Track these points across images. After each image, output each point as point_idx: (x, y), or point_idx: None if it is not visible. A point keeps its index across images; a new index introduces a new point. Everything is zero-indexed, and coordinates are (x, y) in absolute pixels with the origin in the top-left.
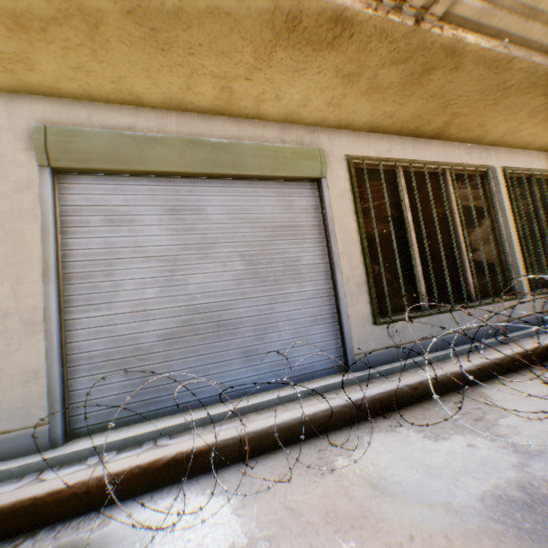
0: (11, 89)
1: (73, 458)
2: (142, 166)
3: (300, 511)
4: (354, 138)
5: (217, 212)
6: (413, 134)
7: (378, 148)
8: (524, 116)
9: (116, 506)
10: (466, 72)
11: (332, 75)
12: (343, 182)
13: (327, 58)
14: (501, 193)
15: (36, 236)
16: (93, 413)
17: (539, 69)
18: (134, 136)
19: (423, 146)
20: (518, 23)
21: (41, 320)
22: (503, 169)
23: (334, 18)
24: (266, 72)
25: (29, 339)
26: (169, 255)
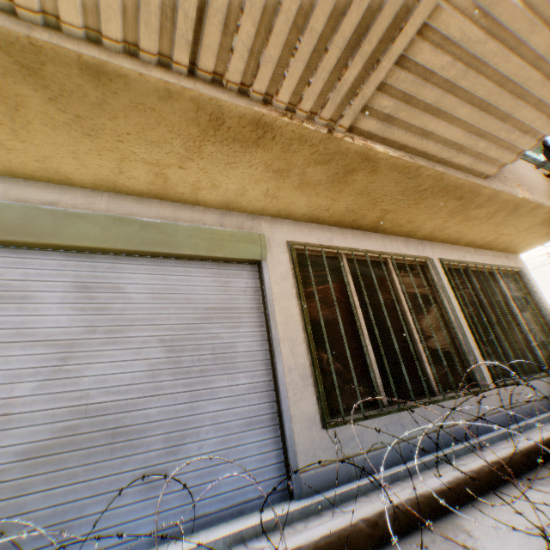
0: None
1: None
2: (55, 239)
3: None
4: (296, 226)
5: (139, 291)
6: (352, 226)
7: (319, 236)
8: (446, 215)
9: None
10: (384, 174)
11: (263, 169)
12: (285, 265)
13: (255, 154)
14: (443, 281)
15: None
16: None
17: (444, 177)
18: (53, 210)
19: (363, 237)
20: (416, 139)
21: None
22: (441, 261)
23: (254, 121)
24: (199, 162)
25: None
26: (65, 339)
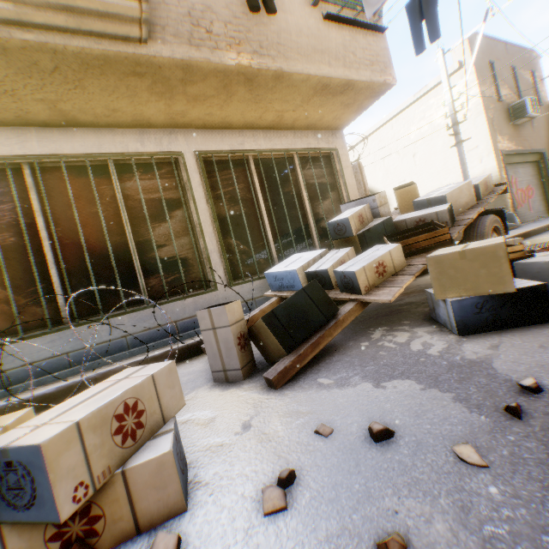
0: None
1: None
2: None
3: None
4: None
5: None
6: (33, 123)
7: None
8: (155, 97)
9: None
10: None
11: None
12: None
13: None
14: (193, 181)
15: None
16: None
17: (57, 48)
18: None
19: (60, 137)
20: None
21: None
22: (198, 154)
23: None
24: None
25: None
26: None
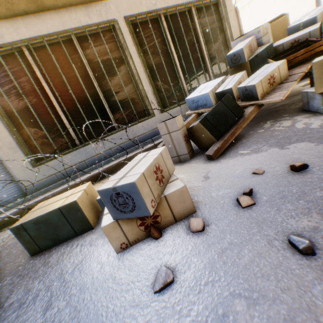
0: None
1: None
2: None
3: None
4: None
5: None
6: (17, 14)
7: None
8: None
9: None
10: None
11: None
12: None
13: None
14: (127, 42)
15: None
16: None
17: None
18: None
19: (37, 22)
20: None
21: None
22: (127, 20)
23: None
24: None
25: None
26: None
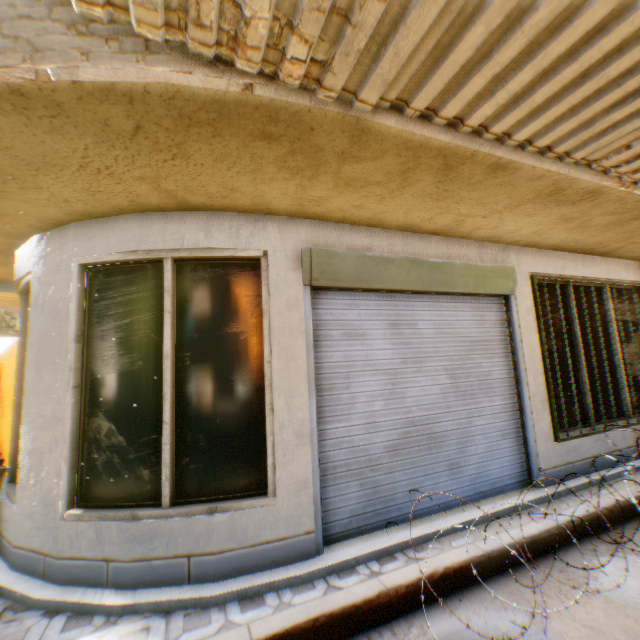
0: (285, 214)
1: (343, 566)
2: (377, 285)
3: (598, 628)
4: (535, 255)
5: (426, 327)
6: (584, 252)
7: (553, 265)
8: None
9: (413, 615)
10: None
11: (554, 217)
12: (528, 299)
13: (561, 209)
14: None
15: (302, 352)
16: (337, 521)
17: None
18: (373, 257)
19: (589, 263)
20: None
21: (307, 432)
22: None
23: (590, 190)
24: (504, 214)
25: (298, 450)
26: (391, 369)
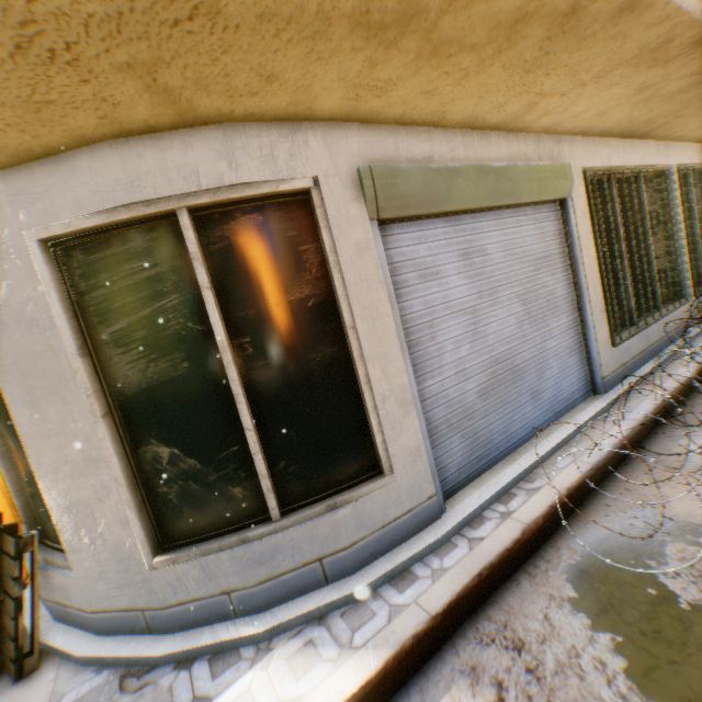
0: (329, 117)
1: (472, 518)
2: (447, 206)
3: None
4: (585, 146)
5: (495, 251)
6: (626, 136)
7: (601, 156)
8: None
9: (554, 540)
10: None
11: (632, 88)
12: (582, 201)
13: (648, 74)
14: (675, 194)
15: (386, 308)
16: (449, 477)
17: None
18: (438, 169)
19: (628, 149)
20: None
21: (410, 398)
22: (676, 168)
23: (697, 40)
24: (586, 88)
25: (405, 420)
26: (470, 307)
